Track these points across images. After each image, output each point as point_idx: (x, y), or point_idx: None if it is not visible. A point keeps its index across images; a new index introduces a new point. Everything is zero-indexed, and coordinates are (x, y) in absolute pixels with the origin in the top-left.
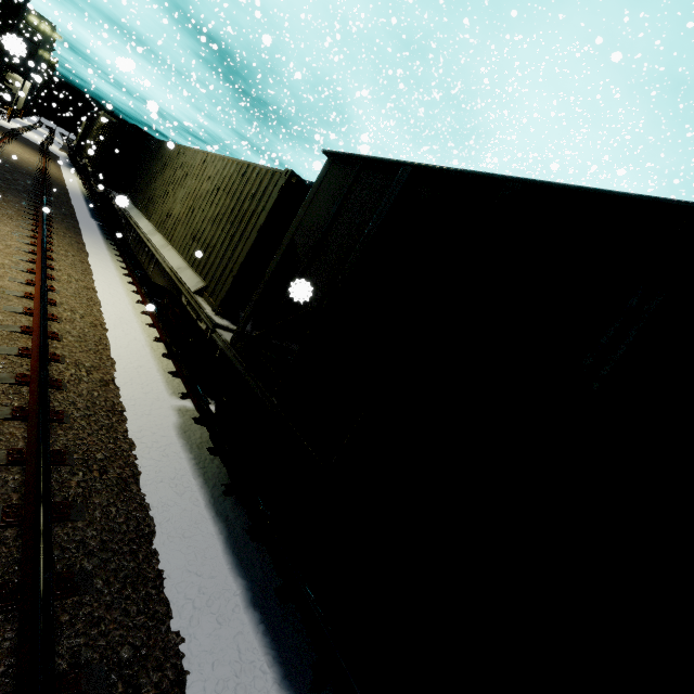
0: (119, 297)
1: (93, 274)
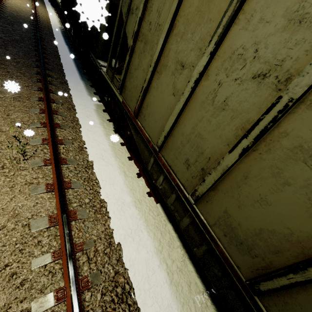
0: (53, 15)
1: (47, 11)
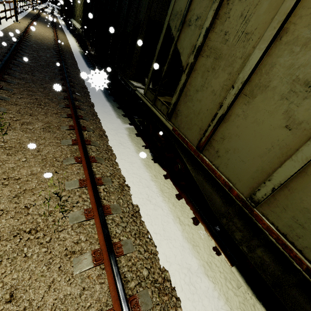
0: (72, 41)
1: (67, 38)
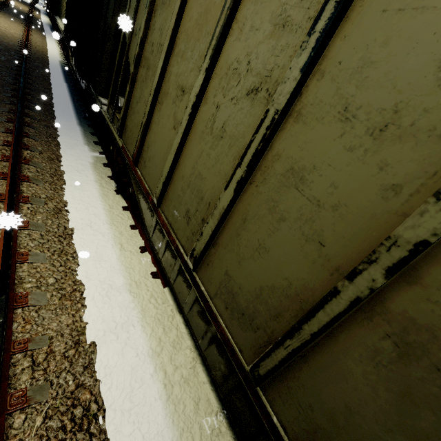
0: (54, 46)
1: (46, 41)
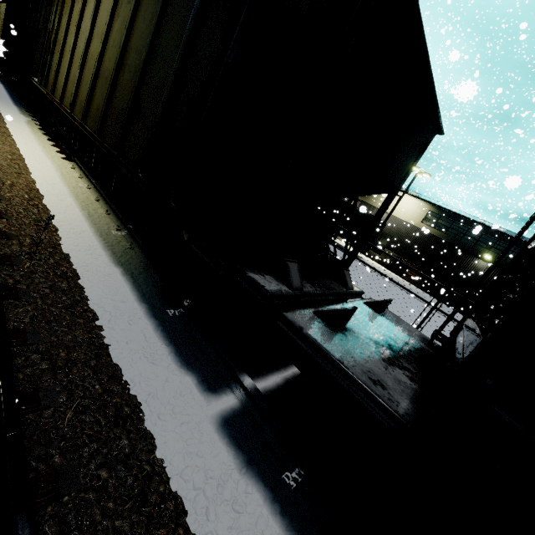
0: None
1: None
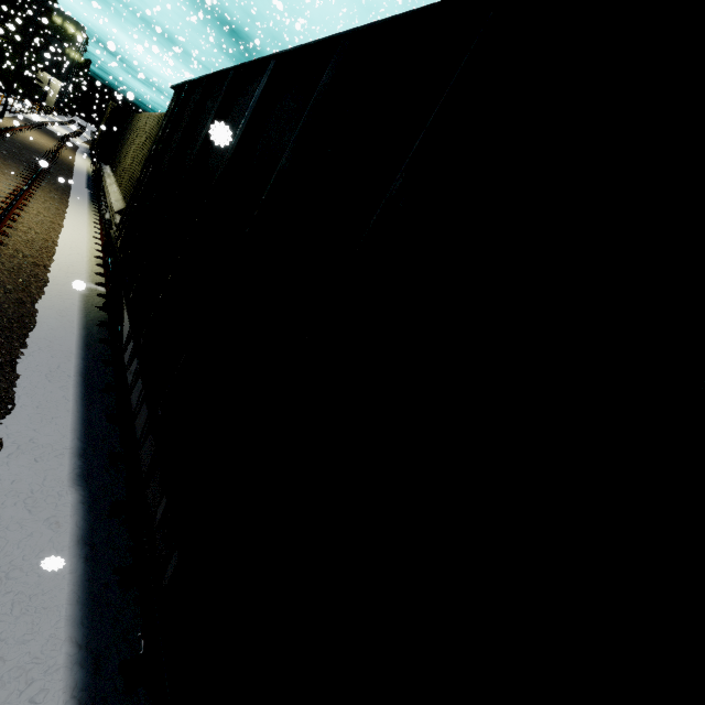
0: (80, 233)
1: (65, 218)
